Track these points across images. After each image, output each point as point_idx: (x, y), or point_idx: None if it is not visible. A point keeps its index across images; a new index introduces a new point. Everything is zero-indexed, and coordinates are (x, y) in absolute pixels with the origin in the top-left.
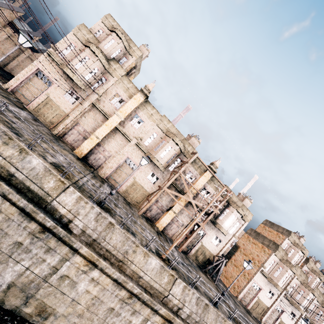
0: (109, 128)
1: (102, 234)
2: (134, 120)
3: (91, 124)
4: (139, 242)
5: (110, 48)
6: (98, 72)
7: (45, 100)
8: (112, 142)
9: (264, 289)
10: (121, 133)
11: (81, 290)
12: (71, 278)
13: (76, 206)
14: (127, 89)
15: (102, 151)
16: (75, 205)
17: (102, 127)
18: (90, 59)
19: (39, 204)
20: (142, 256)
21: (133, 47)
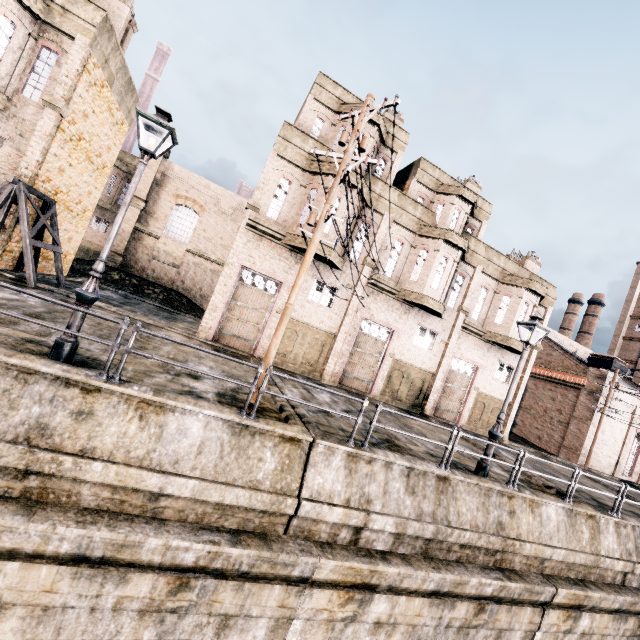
0: None
1: None
2: None
3: None
4: None
5: None
6: None
7: None
8: None
9: (288, 282)
10: None
11: None
12: None
13: None
14: None
15: None
16: None
17: None
18: None
19: None
20: None
21: None
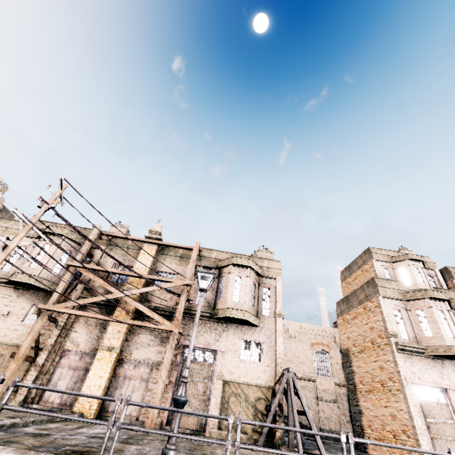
0: None
1: None
2: None
3: None
4: None
5: None
6: None
7: None
8: None
9: (450, 386)
10: None
11: None
12: None
13: None
14: None
15: None
16: None
17: None
18: None
19: None
20: None
21: None
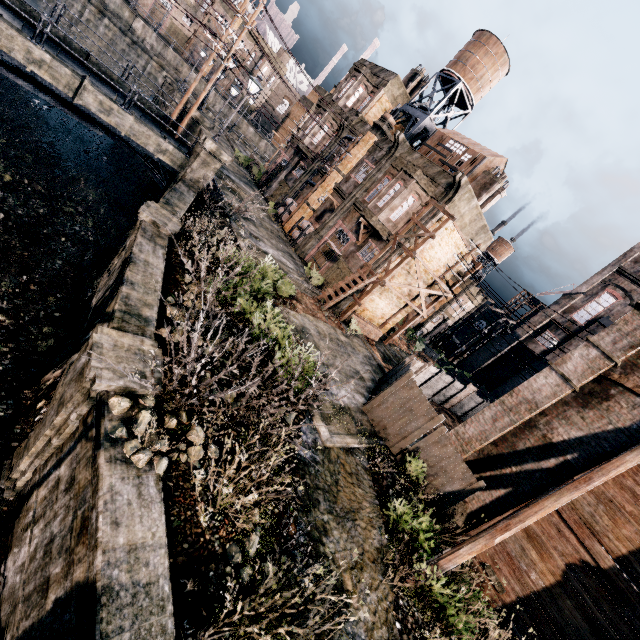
0: None
1: (162, 51)
2: None
3: None
4: (184, 61)
5: None
6: None
7: None
8: None
9: None
10: None
11: (160, 83)
12: (153, 75)
13: (144, 31)
14: None
15: None
16: (143, 30)
17: None
18: None
19: (126, 27)
20: (187, 70)
21: None
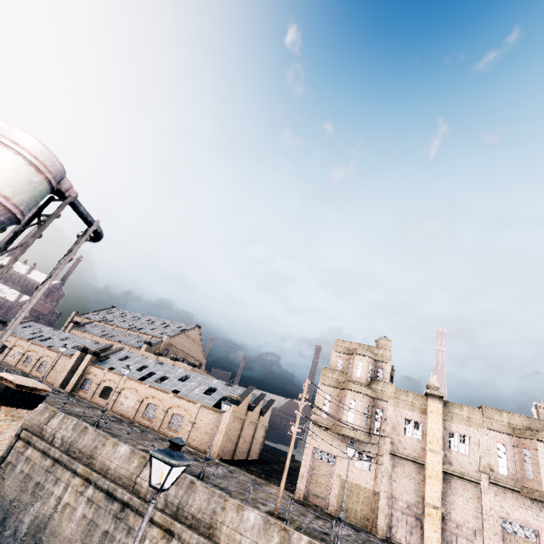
0: (437, 480)
1: None
2: (454, 442)
3: (408, 487)
4: None
5: (363, 373)
6: (369, 407)
7: (340, 486)
8: (455, 501)
9: None
10: (455, 476)
11: None
12: None
13: None
14: (412, 405)
15: (455, 528)
16: None
17: (427, 485)
18: (356, 400)
19: None
20: None
21: (379, 352)
